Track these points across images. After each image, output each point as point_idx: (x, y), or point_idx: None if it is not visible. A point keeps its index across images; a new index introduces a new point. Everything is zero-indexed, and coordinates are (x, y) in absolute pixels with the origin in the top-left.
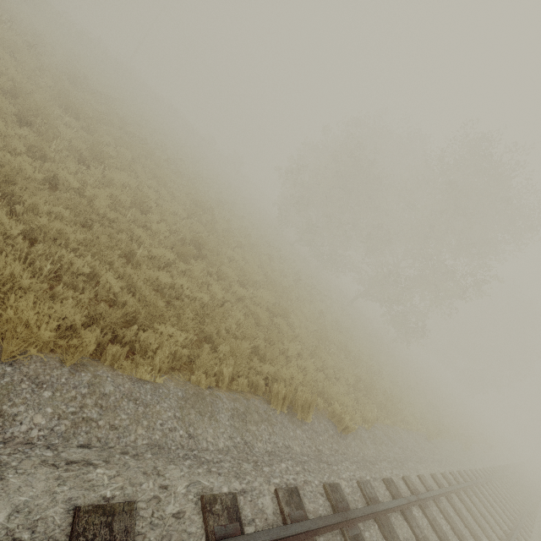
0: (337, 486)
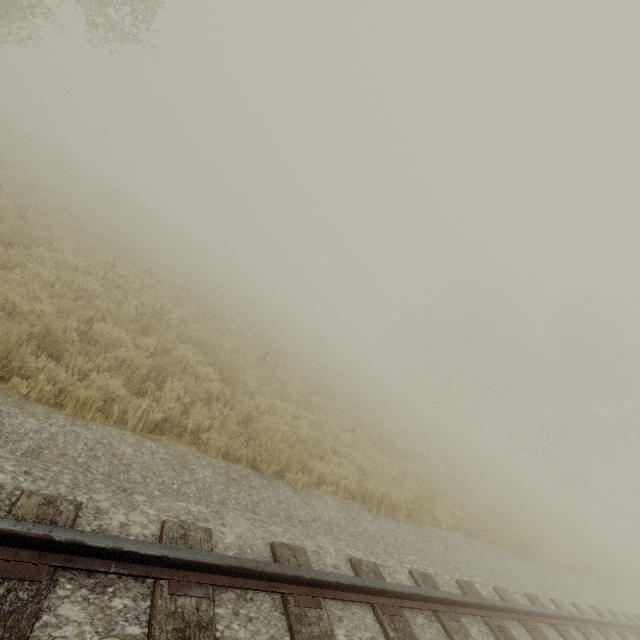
0: (639, 616)
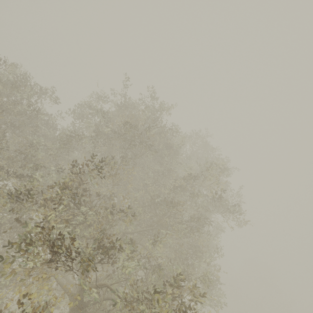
0: None
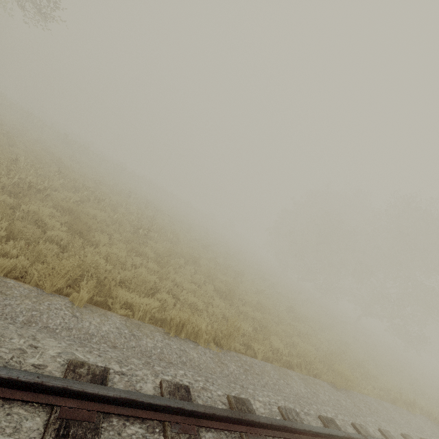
0: None
